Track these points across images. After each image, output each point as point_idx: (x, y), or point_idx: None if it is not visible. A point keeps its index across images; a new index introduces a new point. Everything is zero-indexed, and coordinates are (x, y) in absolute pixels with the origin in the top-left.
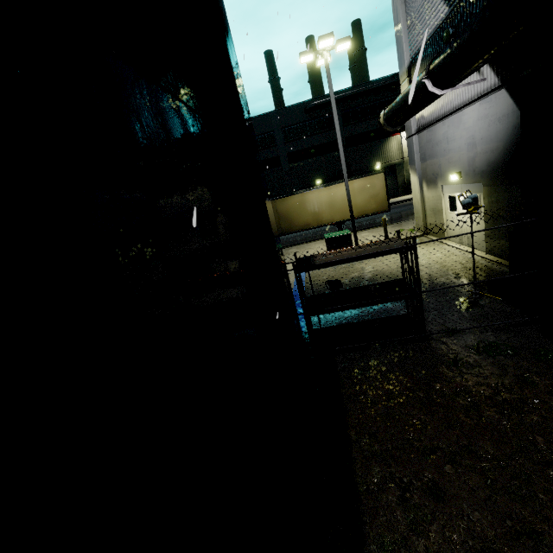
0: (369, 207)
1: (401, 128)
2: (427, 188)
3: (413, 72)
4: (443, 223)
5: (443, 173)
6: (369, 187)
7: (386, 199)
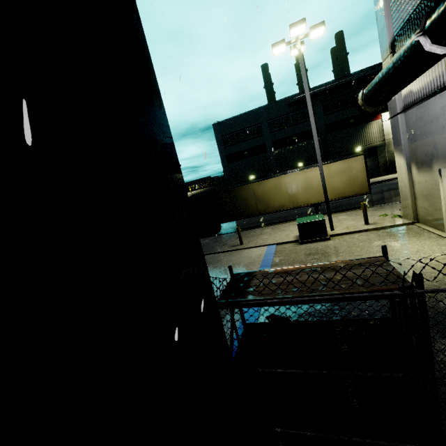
0: (347, 190)
1: (383, 108)
2: (417, 171)
3: (398, 46)
4: (441, 212)
5: (441, 154)
6: (347, 169)
7: (366, 181)
